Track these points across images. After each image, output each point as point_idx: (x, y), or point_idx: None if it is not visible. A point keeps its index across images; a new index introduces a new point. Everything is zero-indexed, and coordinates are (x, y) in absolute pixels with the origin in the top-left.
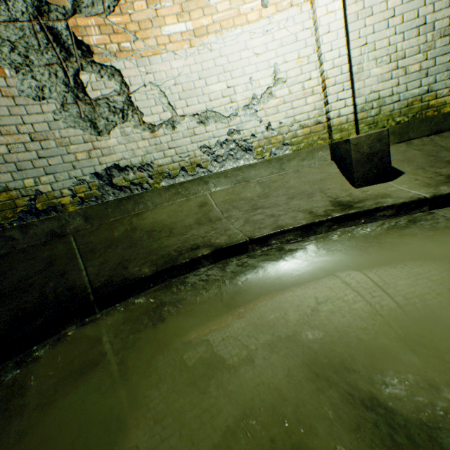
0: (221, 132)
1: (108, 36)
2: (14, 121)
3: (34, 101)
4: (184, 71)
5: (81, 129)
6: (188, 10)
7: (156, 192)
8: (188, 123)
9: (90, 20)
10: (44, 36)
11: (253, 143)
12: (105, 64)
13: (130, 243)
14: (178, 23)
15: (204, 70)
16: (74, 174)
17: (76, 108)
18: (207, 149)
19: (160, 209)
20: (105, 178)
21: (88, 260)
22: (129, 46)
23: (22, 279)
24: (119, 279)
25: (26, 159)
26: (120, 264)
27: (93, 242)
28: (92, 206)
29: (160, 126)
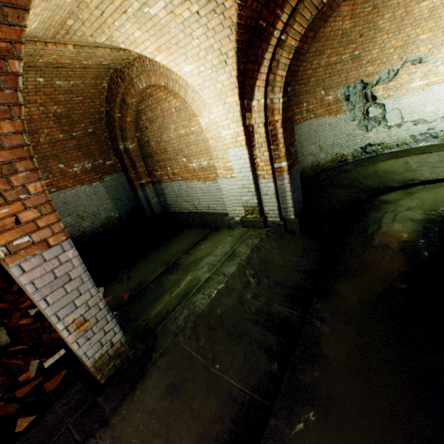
0: (423, 129)
1: (384, 91)
2: (343, 130)
3: (351, 122)
4: (414, 102)
5: (361, 130)
6: (427, 75)
7: (382, 156)
8: (407, 125)
9: (380, 86)
10: (361, 97)
11: (439, 134)
12: (379, 103)
13: (377, 176)
14: (419, 81)
15: (424, 101)
16: (354, 148)
17: (362, 122)
18: (412, 137)
19: (384, 163)
20: (363, 149)
21: (365, 180)
22: (392, 94)
23: (349, 183)
24: (388, 186)
25: (343, 143)
26: (381, 182)
27: (362, 174)
28: (358, 160)
29: (393, 127)
